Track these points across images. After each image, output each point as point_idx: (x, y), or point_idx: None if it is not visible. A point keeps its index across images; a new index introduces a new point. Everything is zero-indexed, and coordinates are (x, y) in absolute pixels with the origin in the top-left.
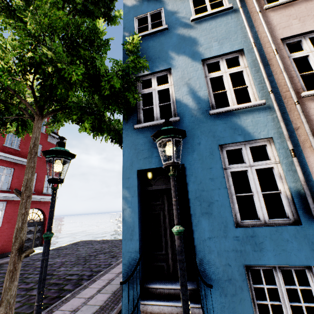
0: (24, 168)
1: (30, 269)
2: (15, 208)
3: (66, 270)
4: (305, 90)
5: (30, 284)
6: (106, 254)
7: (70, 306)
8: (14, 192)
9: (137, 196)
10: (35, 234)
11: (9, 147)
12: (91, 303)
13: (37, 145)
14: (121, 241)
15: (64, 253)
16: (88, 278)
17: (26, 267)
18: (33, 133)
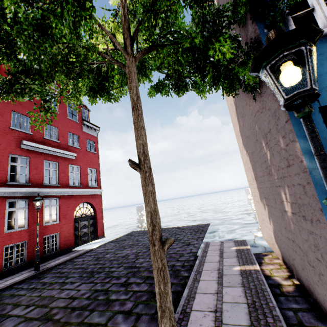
0: (67, 161)
1: (106, 263)
2: (68, 203)
3: (147, 261)
4: None
5: (121, 278)
6: (175, 242)
7: (205, 305)
8: (130, 163)
9: None
10: (89, 228)
11: (49, 139)
12: (230, 301)
13: (139, 98)
14: (178, 228)
15: (127, 244)
16: (184, 269)
17: (99, 261)
18: (131, 80)
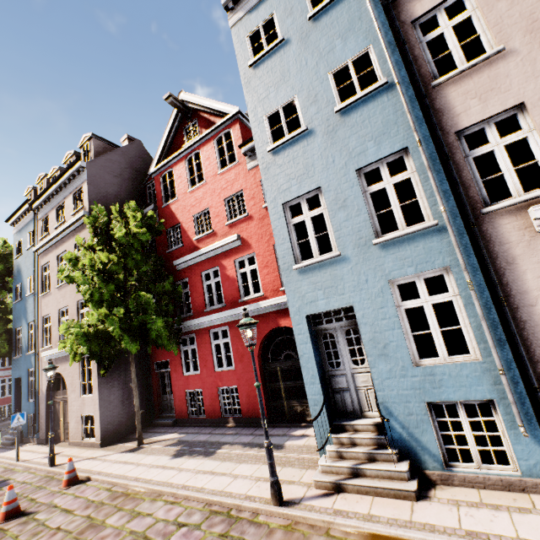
0: None
1: None
2: None
3: None
4: (45, 345)
5: None
6: None
7: None
8: None
9: (15, 390)
10: None
11: None
12: None
13: None
14: None
15: None
16: None
17: None
18: None
